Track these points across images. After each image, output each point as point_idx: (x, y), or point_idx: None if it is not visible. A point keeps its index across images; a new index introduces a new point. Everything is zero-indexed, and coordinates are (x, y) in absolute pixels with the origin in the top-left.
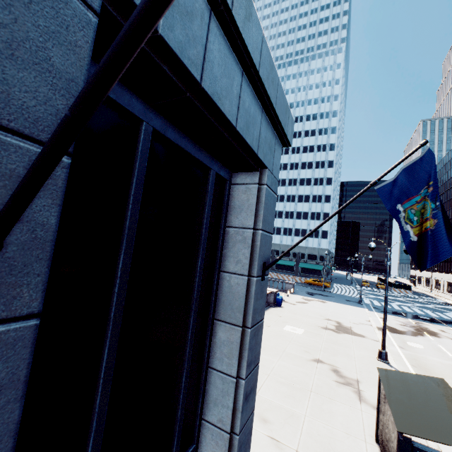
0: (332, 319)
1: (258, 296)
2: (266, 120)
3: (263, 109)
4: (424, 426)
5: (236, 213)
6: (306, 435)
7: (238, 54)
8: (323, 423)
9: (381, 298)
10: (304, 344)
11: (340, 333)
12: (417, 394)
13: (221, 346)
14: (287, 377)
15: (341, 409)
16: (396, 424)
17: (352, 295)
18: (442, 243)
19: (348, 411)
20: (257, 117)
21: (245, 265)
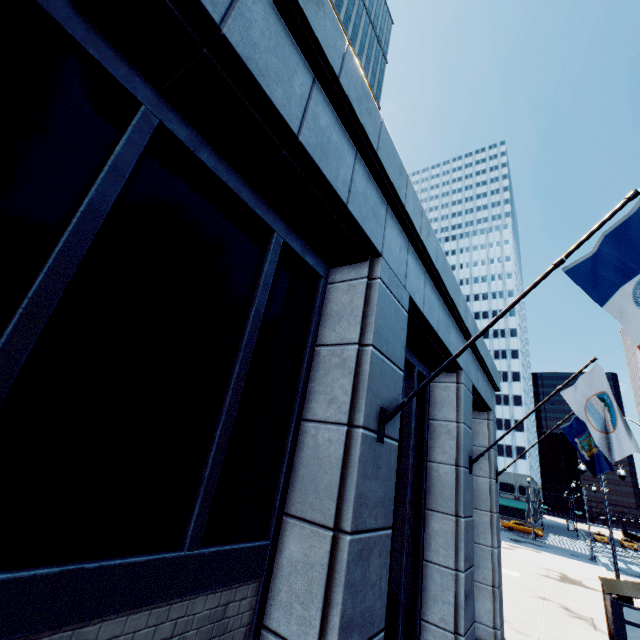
0: (553, 570)
1: (496, 493)
2: (489, 384)
3: (488, 380)
4: (626, 593)
5: (475, 437)
6: (545, 634)
7: (483, 369)
8: (559, 632)
9: (629, 560)
10: (523, 584)
11: (566, 583)
12: (628, 586)
13: (476, 526)
14: (514, 602)
15: (575, 629)
16: (607, 591)
17: (580, 550)
18: (602, 462)
19: (582, 631)
20: (487, 387)
21: (486, 471)
